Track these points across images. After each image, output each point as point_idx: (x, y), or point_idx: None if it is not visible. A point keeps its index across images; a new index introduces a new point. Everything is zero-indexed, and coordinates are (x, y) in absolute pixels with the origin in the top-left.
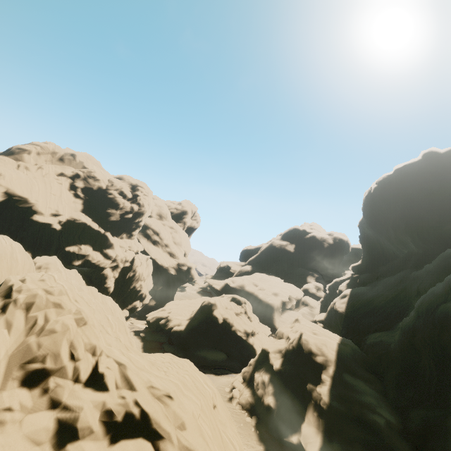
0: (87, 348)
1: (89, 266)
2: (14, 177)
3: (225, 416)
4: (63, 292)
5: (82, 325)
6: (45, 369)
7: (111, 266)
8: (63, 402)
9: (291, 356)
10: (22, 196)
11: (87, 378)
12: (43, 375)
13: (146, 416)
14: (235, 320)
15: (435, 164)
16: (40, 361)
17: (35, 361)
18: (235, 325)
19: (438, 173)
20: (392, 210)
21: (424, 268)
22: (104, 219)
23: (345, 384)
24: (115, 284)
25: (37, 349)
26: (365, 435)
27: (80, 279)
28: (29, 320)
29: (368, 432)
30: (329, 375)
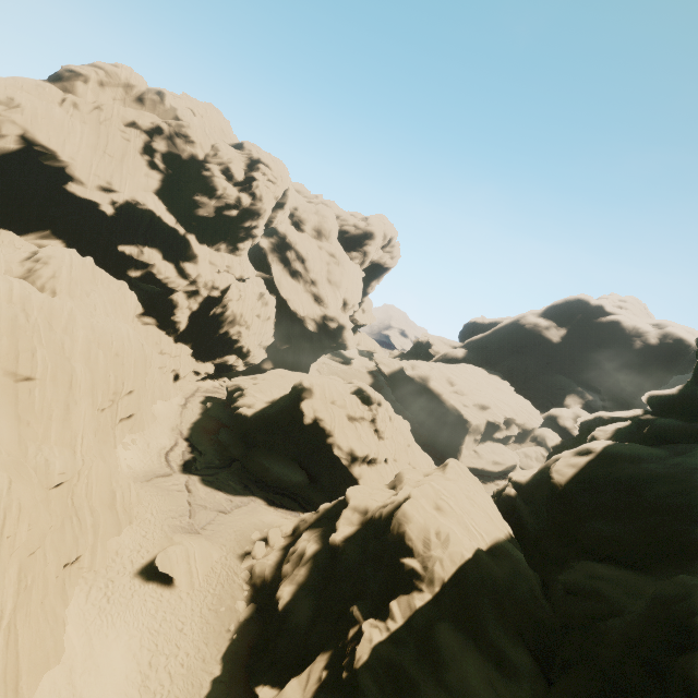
0: None
1: (154, 282)
2: (40, 114)
3: None
4: None
5: None
6: None
7: (187, 291)
8: None
9: (367, 532)
10: (48, 148)
11: None
12: None
13: None
14: (342, 428)
15: None
16: None
17: None
18: (335, 435)
19: None
20: None
21: None
22: (188, 211)
23: (427, 650)
24: (192, 320)
25: None
26: None
27: (128, 298)
28: None
29: None
30: (406, 610)
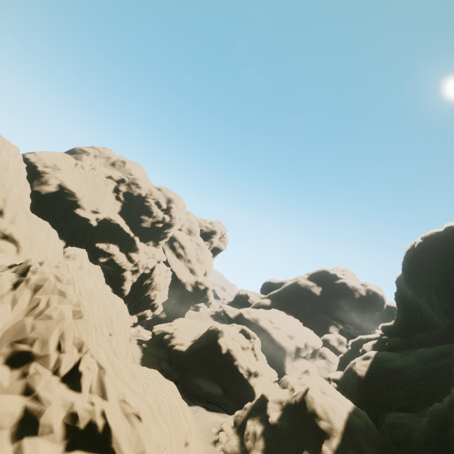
0: (75, 342)
1: (113, 265)
2: (70, 173)
3: None
4: (71, 282)
5: (78, 318)
6: (31, 353)
7: (132, 270)
8: (36, 391)
9: (291, 412)
10: (72, 191)
11: (66, 373)
12: (27, 358)
13: (109, 431)
14: (240, 355)
15: None
16: (29, 343)
17: (25, 342)
18: (238, 359)
19: None
20: (438, 271)
21: None
22: (136, 224)
23: None
24: (132, 288)
25: (30, 330)
26: None
27: (101, 276)
28: (33, 302)
29: None
30: (331, 447)
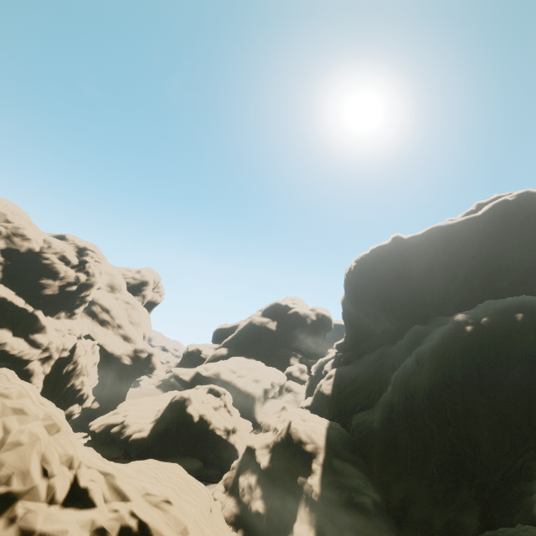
0: (62, 460)
1: (5, 358)
2: None
3: (221, 520)
4: (24, 394)
5: (55, 433)
6: (10, 493)
7: (41, 358)
8: (37, 531)
9: (280, 450)
10: None
11: (65, 497)
12: (7, 500)
13: (145, 526)
14: (214, 417)
15: (401, 248)
16: (3, 483)
17: None
18: (213, 422)
19: (404, 256)
20: (370, 288)
21: (397, 343)
22: (35, 292)
23: (335, 470)
24: (45, 383)
25: None
26: (355, 520)
27: None
28: None
29: (358, 515)
30: (319, 463)
